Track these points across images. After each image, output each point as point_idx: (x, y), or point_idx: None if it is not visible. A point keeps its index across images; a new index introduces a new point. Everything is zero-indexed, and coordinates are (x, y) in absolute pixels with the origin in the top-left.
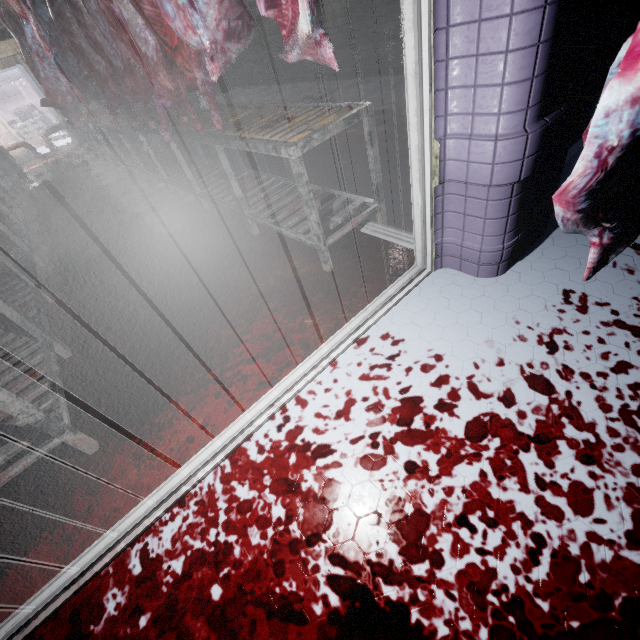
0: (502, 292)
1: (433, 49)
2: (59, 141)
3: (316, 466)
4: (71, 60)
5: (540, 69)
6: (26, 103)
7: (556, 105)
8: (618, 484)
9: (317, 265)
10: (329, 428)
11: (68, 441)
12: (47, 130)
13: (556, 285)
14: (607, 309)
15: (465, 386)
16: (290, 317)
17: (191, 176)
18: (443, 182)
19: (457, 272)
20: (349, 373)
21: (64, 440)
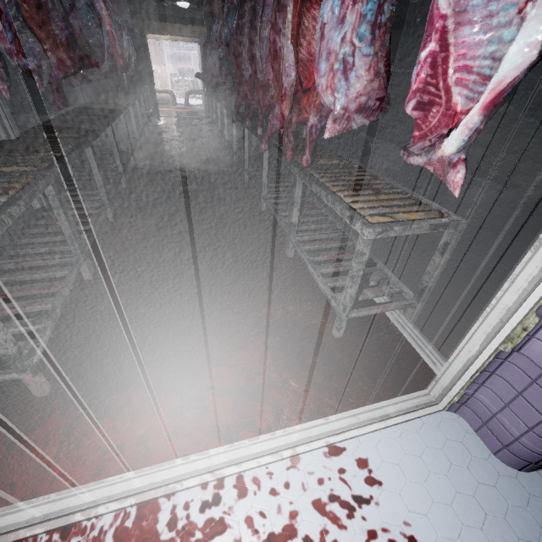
0: (520, 499)
1: None
2: (194, 99)
3: None
4: (231, 58)
5: None
6: (190, 66)
7: None
8: None
9: (328, 323)
10: None
11: (24, 379)
12: (191, 90)
13: None
14: None
15: None
16: (278, 366)
17: (265, 180)
18: (514, 351)
19: (471, 430)
20: (305, 485)
21: (21, 377)
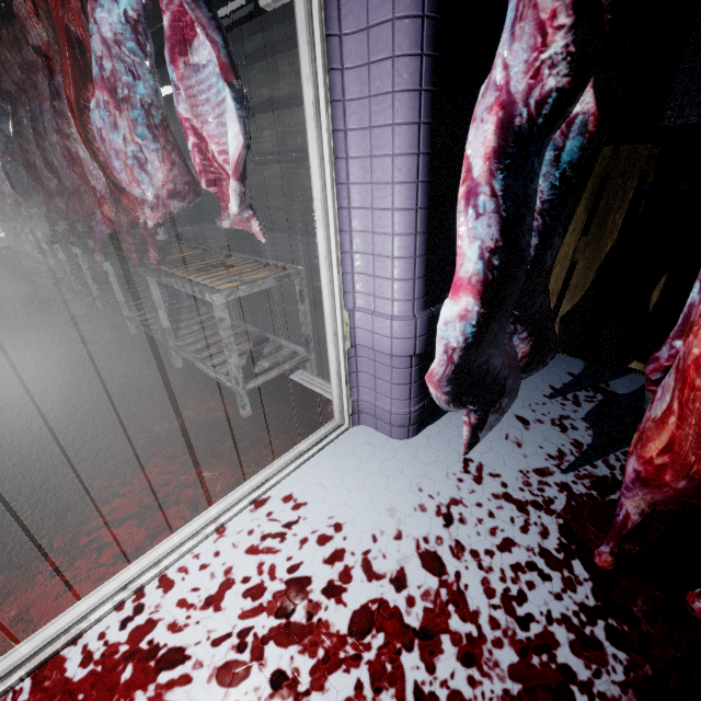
0: (411, 455)
1: (339, 243)
2: None
3: (156, 683)
4: (22, 170)
5: (420, 274)
6: None
7: (441, 299)
8: (495, 692)
9: (236, 409)
10: (191, 622)
11: None
12: None
13: (458, 452)
14: (498, 481)
15: (359, 563)
16: (187, 467)
17: (122, 298)
18: (355, 346)
19: (373, 430)
20: (236, 543)
21: None
